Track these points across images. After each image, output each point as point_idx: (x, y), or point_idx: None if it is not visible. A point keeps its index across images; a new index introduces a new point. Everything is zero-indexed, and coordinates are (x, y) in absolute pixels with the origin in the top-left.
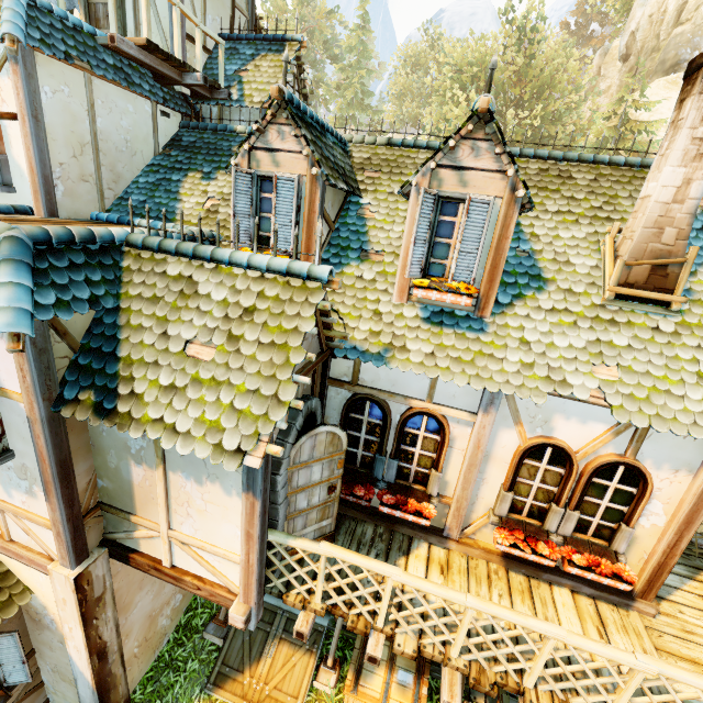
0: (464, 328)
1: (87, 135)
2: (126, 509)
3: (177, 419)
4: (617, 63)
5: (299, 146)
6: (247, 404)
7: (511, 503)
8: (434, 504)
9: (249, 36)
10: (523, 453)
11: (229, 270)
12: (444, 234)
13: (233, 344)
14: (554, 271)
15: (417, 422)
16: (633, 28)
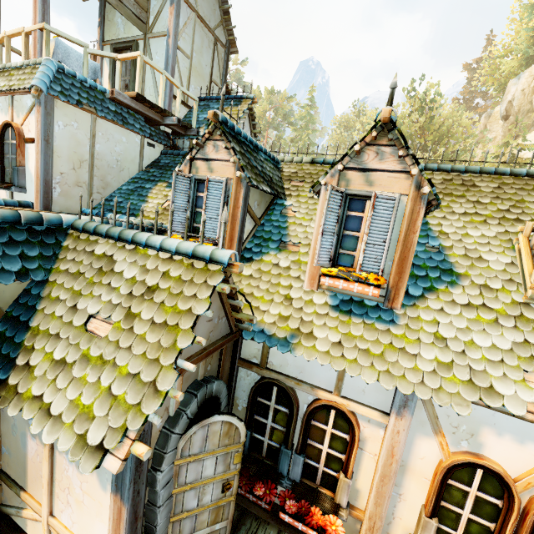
0: (373, 319)
1: (86, 155)
2: (20, 482)
3: (54, 398)
4: (499, 121)
5: (229, 156)
6: (124, 390)
7: (435, 533)
8: (343, 518)
9: (218, 97)
10: (446, 470)
11: (144, 251)
12: (352, 227)
13: (128, 321)
14: (466, 267)
15: (325, 415)
16: (509, 98)
